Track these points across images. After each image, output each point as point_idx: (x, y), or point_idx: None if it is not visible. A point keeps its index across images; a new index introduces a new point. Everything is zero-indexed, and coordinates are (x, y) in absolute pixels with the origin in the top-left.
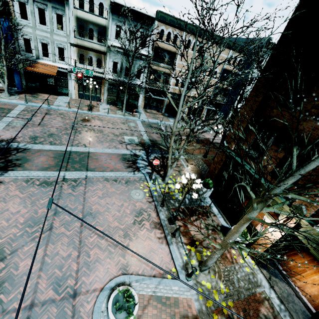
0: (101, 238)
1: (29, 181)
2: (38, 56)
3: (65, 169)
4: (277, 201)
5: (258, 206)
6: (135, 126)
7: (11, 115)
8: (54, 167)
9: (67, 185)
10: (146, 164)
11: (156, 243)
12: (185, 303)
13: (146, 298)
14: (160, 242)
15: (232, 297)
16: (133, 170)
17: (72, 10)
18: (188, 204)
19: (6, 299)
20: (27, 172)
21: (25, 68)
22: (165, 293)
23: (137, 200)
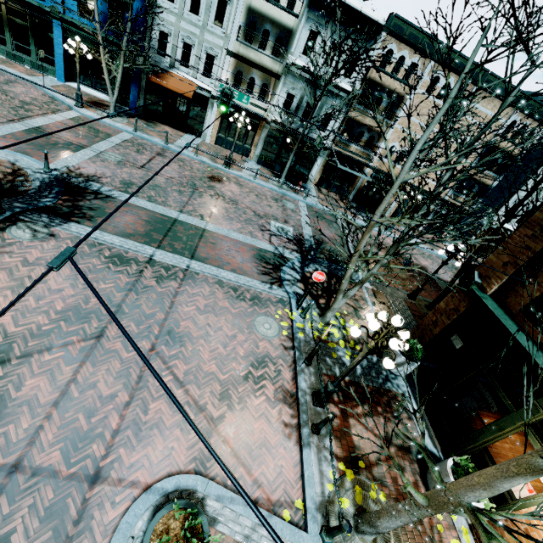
0: (179, 384)
1: (95, 247)
2: (173, 63)
3: (157, 245)
4: None
5: None
6: (294, 209)
7: (106, 143)
8: (141, 237)
9: (152, 272)
10: (297, 278)
11: (277, 434)
12: None
13: None
14: (285, 433)
15: None
16: (272, 281)
17: None
18: (359, 376)
19: None
20: (98, 232)
21: (149, 77)
22: None
23: (264, 337)
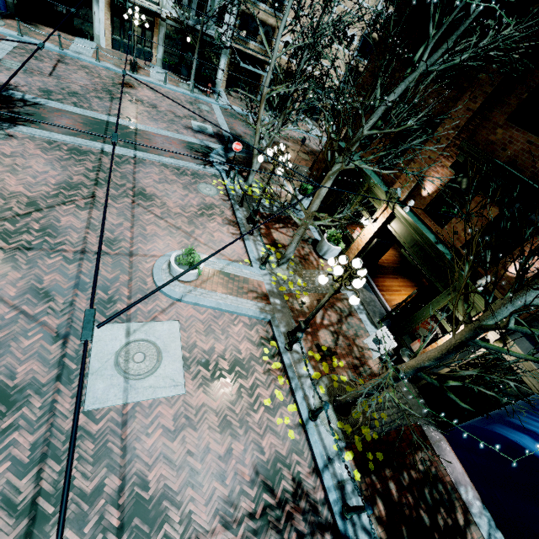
0: (160, 218)
1: (53, 144)
2: None
3: (102, 141)
4: (378, 192)
5: (341, 158)
6: (209, 111)
7: None
8: (86, 136)
9: (108, 160)
10: (224, 161)
11: (228, 237)
12: (255, 284)
13: (212, 272)
14: (233, 237)
15: (308, 290)
16: (204, 163)
17: None
18: (275, 211)
19: (53, 242)
20: (47, 132)
21: None
22: (234, 272)
23: (208, 195)
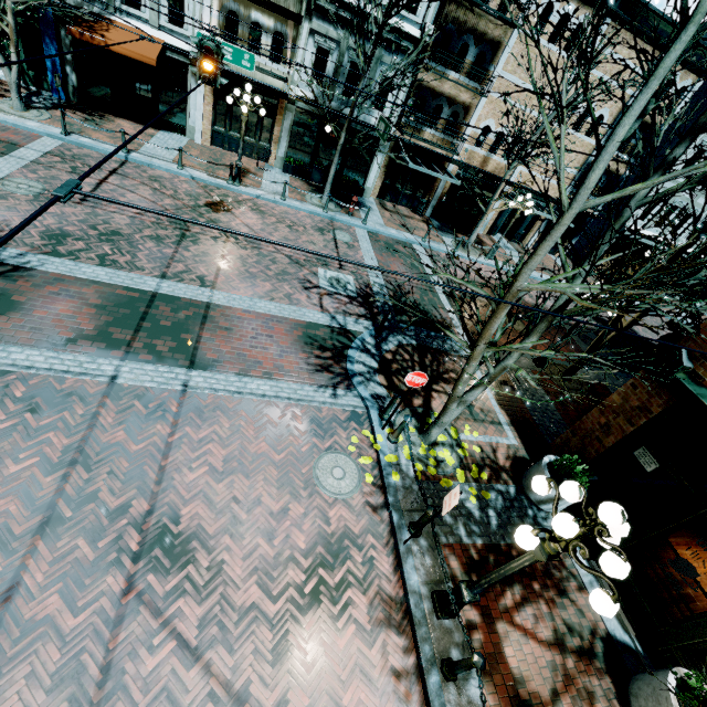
0: (190, 656)
1: None
2: (111, 2)
3: (122, 353)
4: None
5: None
6: (351, 243)
7: (10, 162)
8: (90, 341)
9: (116, 412)
10: (374, 367)
11: (385, 702)
12: None
13: None
14: (400, 695)
15: None
16: (334, 381)
17: None
18: (496, 531)
19: None
20: None
21: (72, 30)
22: None
23: (336, 497)
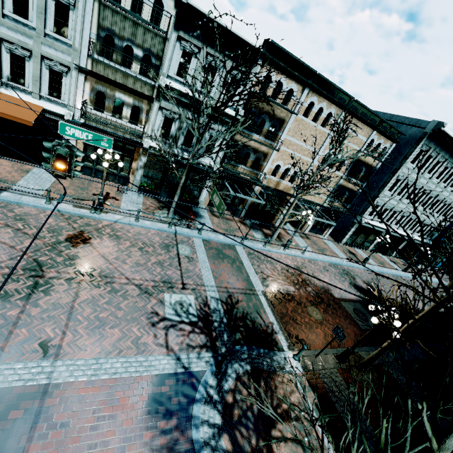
0: None
1: None
2: None
3: None
4: None
5: None
6: (191, 255)
7: None
8: None
9: None
10: (218, 424)
11: None
12: None
13: None
14: None
15: None
16: None
17: (93, 1)
18: None
19: None
20: None
21: None
22: None
23: None
